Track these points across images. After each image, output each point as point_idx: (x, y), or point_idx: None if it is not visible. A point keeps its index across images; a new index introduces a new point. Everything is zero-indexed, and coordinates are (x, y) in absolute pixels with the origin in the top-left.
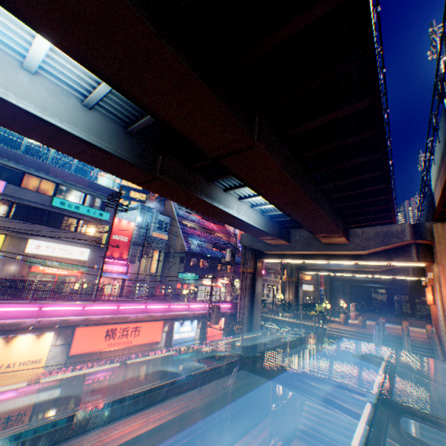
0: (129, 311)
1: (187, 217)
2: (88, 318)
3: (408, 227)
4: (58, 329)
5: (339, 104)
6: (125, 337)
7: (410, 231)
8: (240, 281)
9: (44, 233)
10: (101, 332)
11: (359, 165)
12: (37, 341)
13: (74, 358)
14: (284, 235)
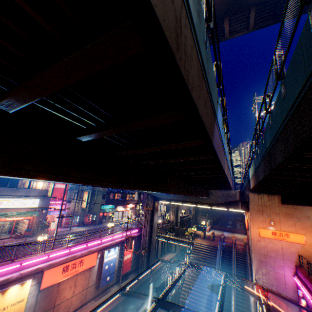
0: (76, 250)
1: None
2: (51, 263)
3: (238, 192)
4: (33, 275)
5: None
6: (74, 268)
7: (238, 194)
8: (144, 215)
9: (6, 192)
10: (60, 269)
11: None
12: (21, 287)
13: (43, 290)
14: None
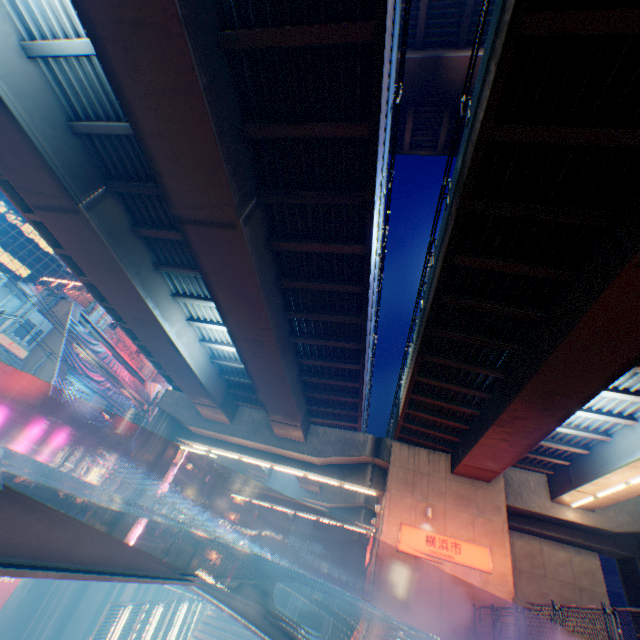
0: None
1: (89, 340)
2: None
3: (371, 439)
4: None
5: (338, 241)
6: None
7: (372, 444)
8: (126, 466)
9: None
10: None
11: (341, 329)
12: None
13: None
14: (230, 408)
